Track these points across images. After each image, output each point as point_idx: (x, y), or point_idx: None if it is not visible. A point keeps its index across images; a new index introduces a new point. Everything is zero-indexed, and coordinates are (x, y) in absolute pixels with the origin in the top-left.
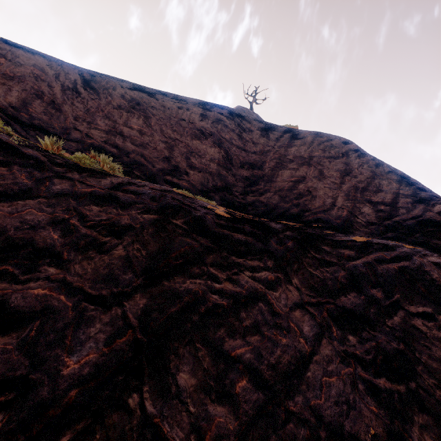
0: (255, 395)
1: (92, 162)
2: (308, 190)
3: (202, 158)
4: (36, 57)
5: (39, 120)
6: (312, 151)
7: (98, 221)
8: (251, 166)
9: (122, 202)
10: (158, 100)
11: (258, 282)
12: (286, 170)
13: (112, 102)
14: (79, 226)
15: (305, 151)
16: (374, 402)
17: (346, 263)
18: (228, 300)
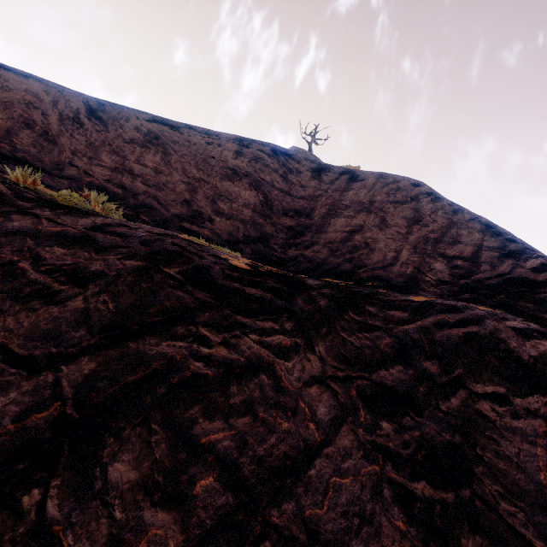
0: (222, 498)
1: (82, 201)
2: (365, 242)
3: (233, 202)
4: (30, 81)
5: (25, 153)
6: (373, 195)
7: (59, 266)
8: (297, 213)
9: (100, 244)
10: (182, 134)
11: (267, 348)
12: (341, 218)
13: (123, 135)
14: (30, 270)
15: (365, 196)
16: (403, 516)
17: (394, 328)
18: (216, 369)
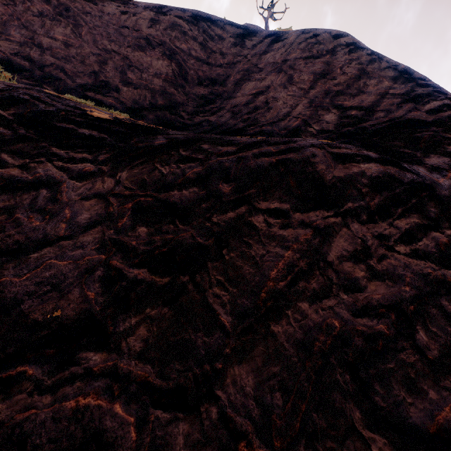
0: None
1: None
2: (266, 102)
3: (143, 72)
4: None
5: None
6: (289, 54)
7: None
8: (212, 82)
9: None
10: (96, 4)
11: (65, 172)
12: (251, 82)
13: (32, 8)
14: None
15: (281, 55)
16: (101, 289)
17: (213, 159)
18: None
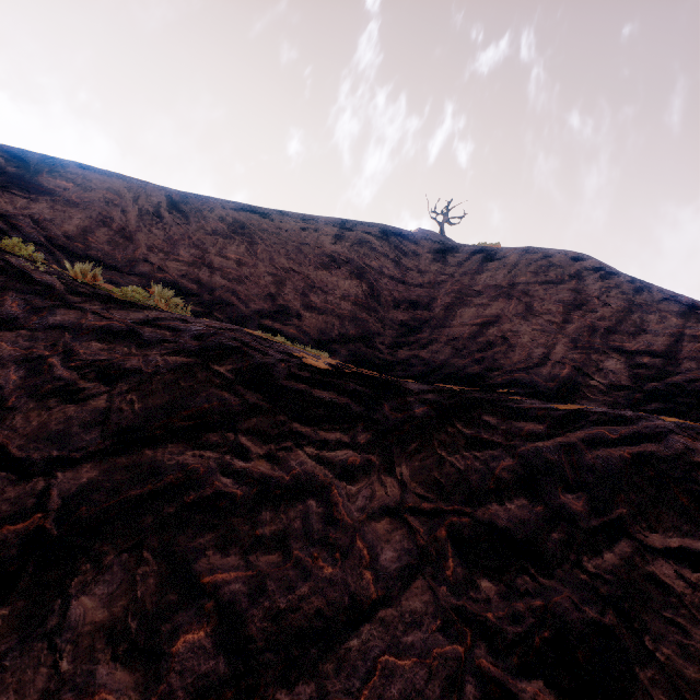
0: (209, 662)
1: (146, 297)
2: (503, 336)
3: (328, 294)
4: (113, 180)
5: (98, 251)
6: (515, 276)
7: (91, 361)
8: (412, 305)
9: (145, 339)
10: (273, 221)
11: (325, 465)
12: (470, 308)
13: (206, 226)
14: (58, 366)
15: (504, 277)
16: None
17: (520, 445)
18: (249, 488)
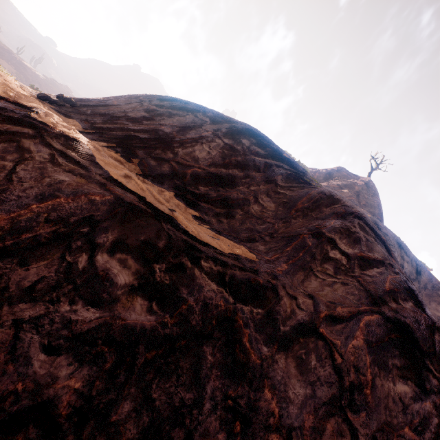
0: None
1: None
2: None
3: None
4: None
5: None
6: None
7: None
8: None
9: None
10: None
11: None
12: None
13: None
14: None
15: None
16: None
17: None
18: None
